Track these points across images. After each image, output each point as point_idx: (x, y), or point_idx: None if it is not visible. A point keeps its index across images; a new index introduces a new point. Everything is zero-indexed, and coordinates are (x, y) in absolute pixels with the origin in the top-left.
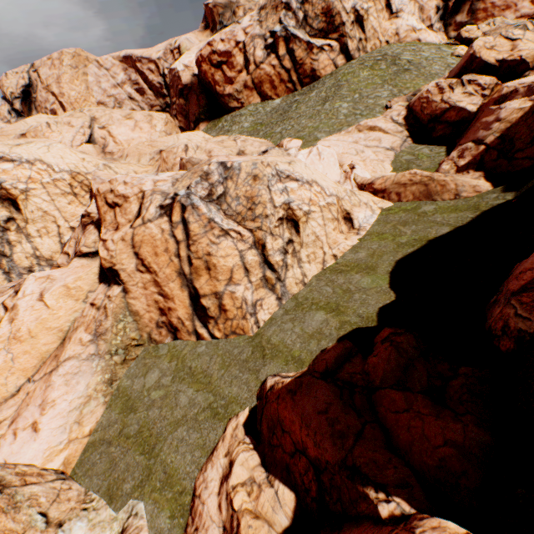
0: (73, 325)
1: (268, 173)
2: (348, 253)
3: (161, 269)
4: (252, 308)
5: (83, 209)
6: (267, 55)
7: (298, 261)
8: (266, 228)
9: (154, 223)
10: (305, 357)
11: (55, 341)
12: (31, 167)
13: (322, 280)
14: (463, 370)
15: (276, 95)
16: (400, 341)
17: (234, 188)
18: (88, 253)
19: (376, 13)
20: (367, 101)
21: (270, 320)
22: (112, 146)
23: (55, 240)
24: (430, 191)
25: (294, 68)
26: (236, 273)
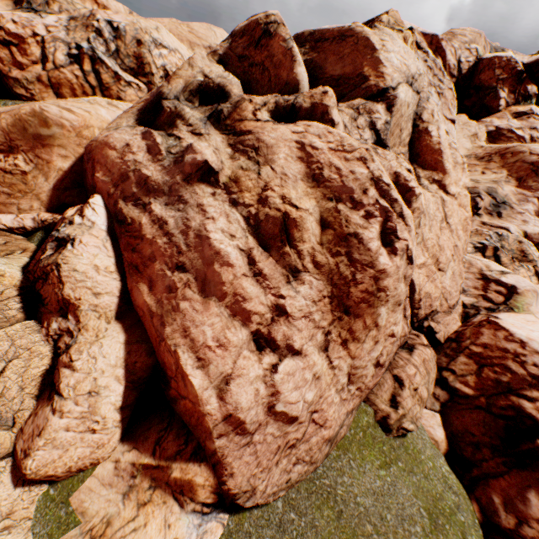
0: None
1: None
2: None
3: None
4: None
5: None
6: (70, 63)
7: None
8: None
9: None
10: None
11: None
12: None
13: None
14: None
15: None
16: None
17: None
18: None
19: None
20: None
21: None
22: None
23: None
24: None
25: (101, 88)
26: None
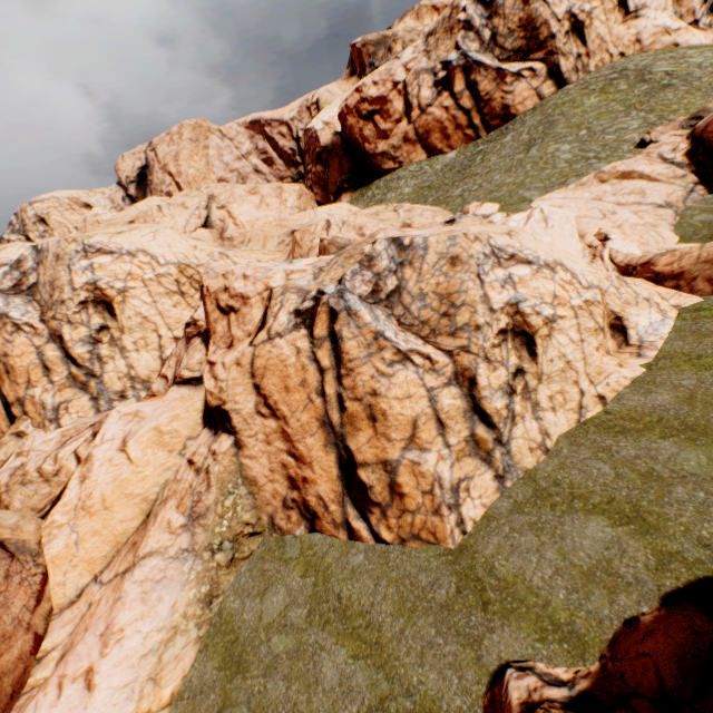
0: (162, 493)
1: (476, 253)
2: (628, 392)
3: (293, 414)
4: (451, 494)
5: (190, 313)
6: (437, 94)
7: (532, 407)
8: (477, 348)
9: (285, 338)
10: (586, 631)
11: (136, 516)
12: (132, 260)
13: (583, 446)
14: None
15: (449, 147)
16: None
17: (416, 279)
18: (191, 378)
19: (604, 15)
20: (603, 138)
21: (486, 520)
22: (231, 230)
23: (154, 355)
24: None
25: (477, 108)
26: (422, 429)
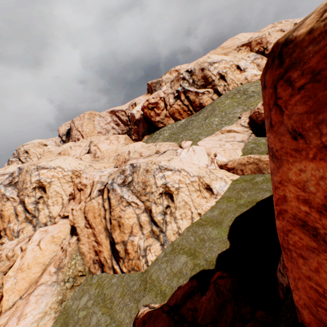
0: (50, 261)
1: (154, 168)
2: (208, 211)
3: (96, 226)
4: (143, 251)
5: None
6: (175, 100)
7: (174, 218)
8: (152, 199)
9: (95, 199)
10: (168, 291)
11: (40, 271)
12: (54, 170)
13: (190, 231)
14: (257, 314)
15: (182, 118)
16: (220, 284)
17: (137, 177)
18: (68, 215)
19: (231, 72)
20: (229, 115)
21: (155, 260)
22: (98, 153)
23: (60, 207)
24: (260, 167)
25: (190, 104)
26: (134, 228)
